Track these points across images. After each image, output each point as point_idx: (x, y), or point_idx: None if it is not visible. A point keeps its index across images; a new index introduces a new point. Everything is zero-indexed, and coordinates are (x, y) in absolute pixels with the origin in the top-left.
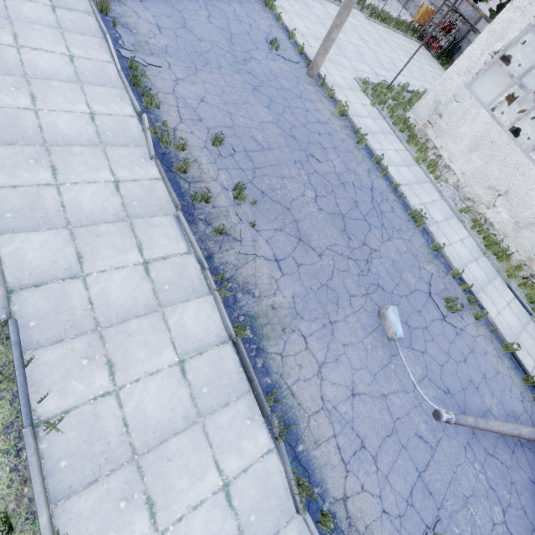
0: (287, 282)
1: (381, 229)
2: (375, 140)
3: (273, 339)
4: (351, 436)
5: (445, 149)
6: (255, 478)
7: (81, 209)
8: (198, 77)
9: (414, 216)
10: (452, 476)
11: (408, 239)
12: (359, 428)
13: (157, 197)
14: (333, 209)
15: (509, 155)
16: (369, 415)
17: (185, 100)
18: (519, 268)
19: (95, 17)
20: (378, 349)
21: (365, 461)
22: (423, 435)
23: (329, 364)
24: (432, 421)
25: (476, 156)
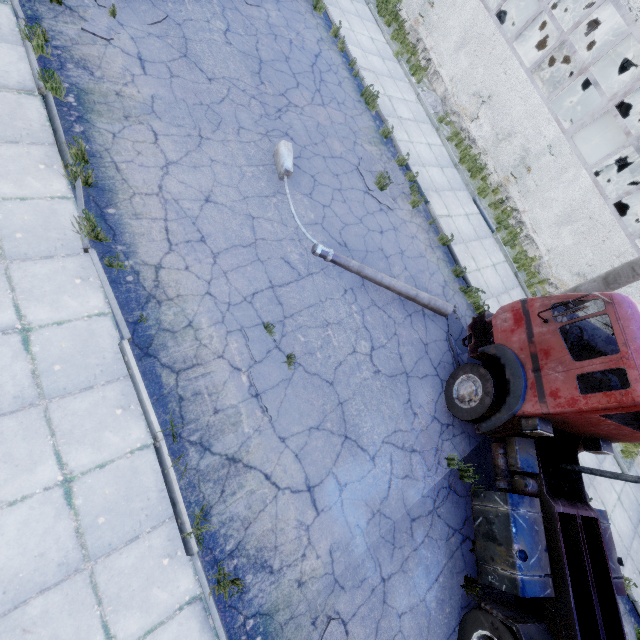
0: (150, 83)
1: (314, 93)
2: (344, 18)
3: (108, 119)
4: (189, 228)
5: (435, 49)
6: (35, 210)
7: None
8: None
9: (367, 97)
10: (317, 302)
11: (350, 115)
12: (204, 227)
13: None
14: (250, 50)
15: (494, 48)
16: (223, 223)
17: None
18: (496, 191)
19: None
20: (260, 181)
21: (201, 252)
22: (292, 262)
23: (183, 166)
24: (310, 257)
25: (464, 55)
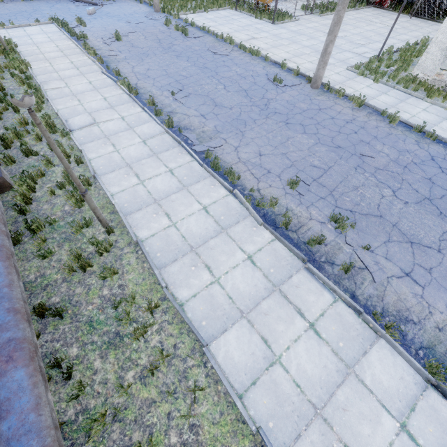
0: (432, 294)
1: None
2: (400, 111)
3: None
4: None
5: None
6: None
7: (242, 294)
8: (246, 138)
9: None
10: None
11: None
12: None
13: (282, 257)
14: (416, 196)
15: None
16: None
17: (250, 161)
18: None
19: (167, 133)
20: None
21: None
22: None
23: None
24: None
25: None
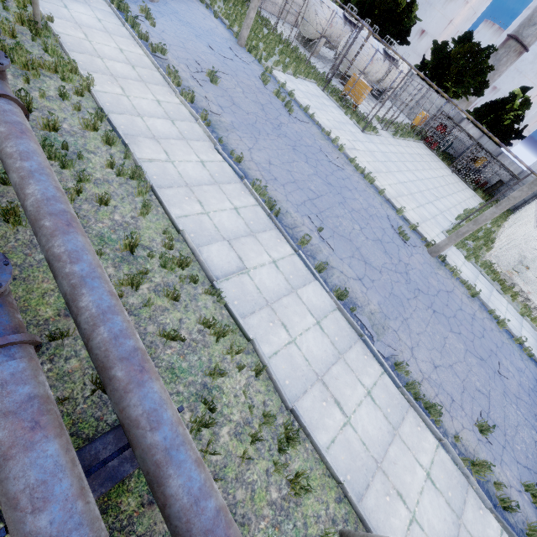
0: None
1: None
2: (495, 307)
3: None
4: None
5: (534, 295)
6: None
7: None
8: (413, 332)
9: None
10: None
11: None
12: None
13: None
14: None
15: None
16: None
17: (432, 378)
18: None
19: (338, 309)
20: None
21: None
22: None
23: None
24: None
25: None
